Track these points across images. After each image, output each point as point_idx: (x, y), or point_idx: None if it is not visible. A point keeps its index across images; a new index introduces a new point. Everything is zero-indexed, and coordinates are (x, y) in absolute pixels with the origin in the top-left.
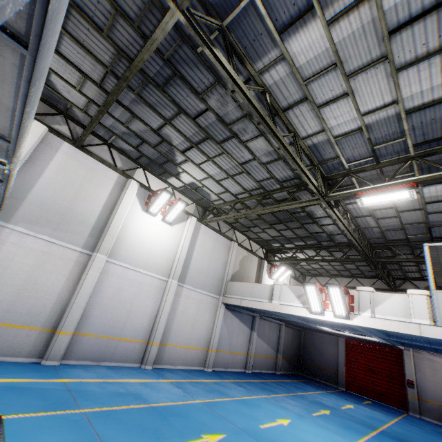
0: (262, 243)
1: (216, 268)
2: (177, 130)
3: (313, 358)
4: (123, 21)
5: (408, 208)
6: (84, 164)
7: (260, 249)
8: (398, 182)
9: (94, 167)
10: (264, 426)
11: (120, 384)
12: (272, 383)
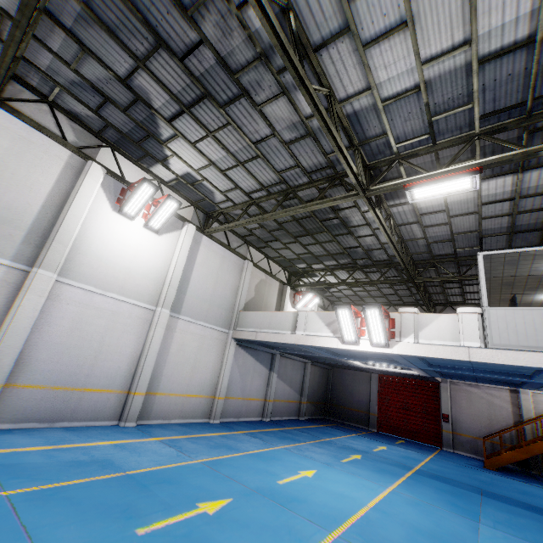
0: (285, 264)
1: (224, 295)
2: (157, 80)
3: (343, 399)
4: None
5: (462, 212)
6: (7, 130)
7: (282, 272)
8: (459, 168)
9: (25, 136)
10: (284, 482)
11: (82, 449)
12: (295, 431)
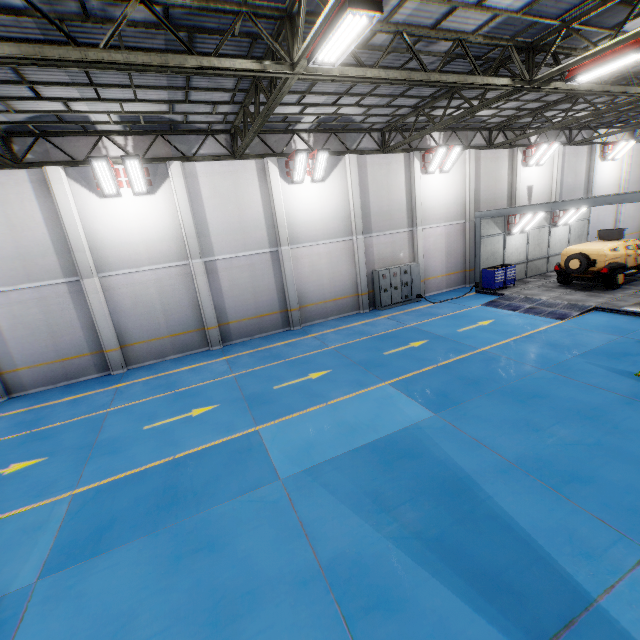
0: None
1: None
2: None
3: None
4: None
5: None
6: (574, 154)
7: None
8: None
9: (577, 152)
10: None
11: None
12: None
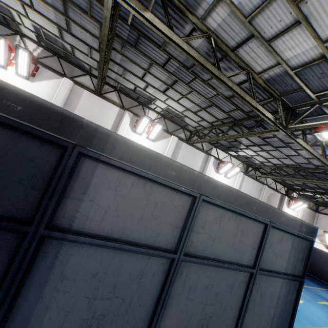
0: (285, 184)
1: None
2: (248, 140)
3: (316, 264)
4: (239, 111)
5: None
6: (190, 152)
7: (283, 188)
8: None
9: (194, 152)
10: None
11: None
12: None
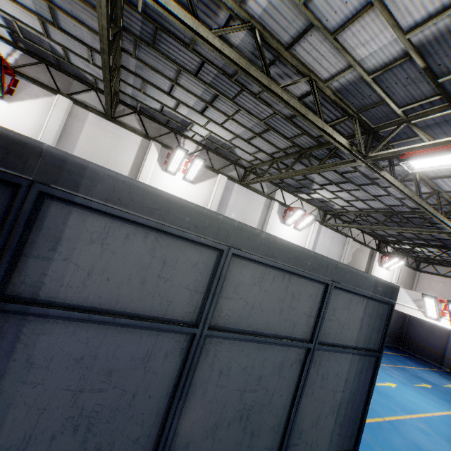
0: (376, 236)
1: None
2: (322, 177)
3: (417, 338)
4: (306, 136)
5: None
6: (246, 196)
7: (373, 241)
8: None
9: (251, 197)
10: (378, 385)
11: None
12: None
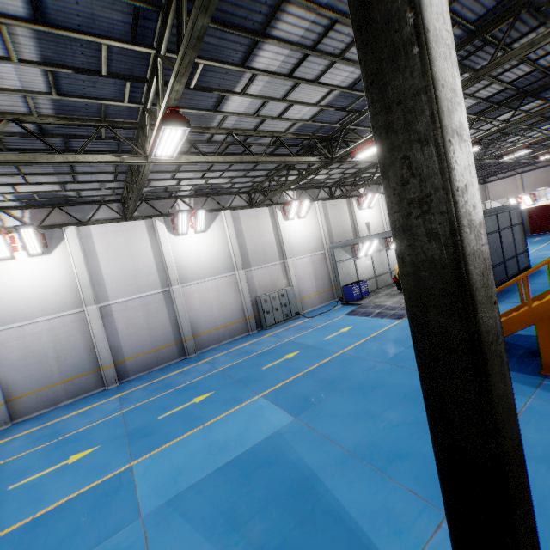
0: None
1: None
2: None
3: None
4: None
5: None
6: None
7: None
8: None
9: None
10: None
11: None
12: None
